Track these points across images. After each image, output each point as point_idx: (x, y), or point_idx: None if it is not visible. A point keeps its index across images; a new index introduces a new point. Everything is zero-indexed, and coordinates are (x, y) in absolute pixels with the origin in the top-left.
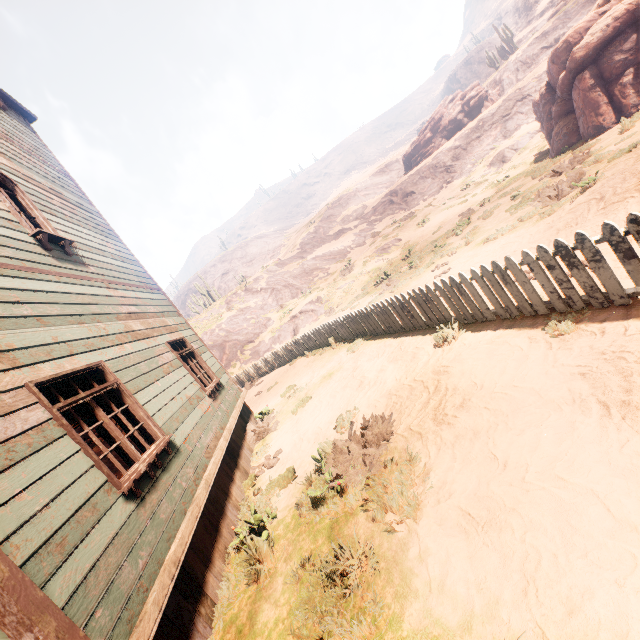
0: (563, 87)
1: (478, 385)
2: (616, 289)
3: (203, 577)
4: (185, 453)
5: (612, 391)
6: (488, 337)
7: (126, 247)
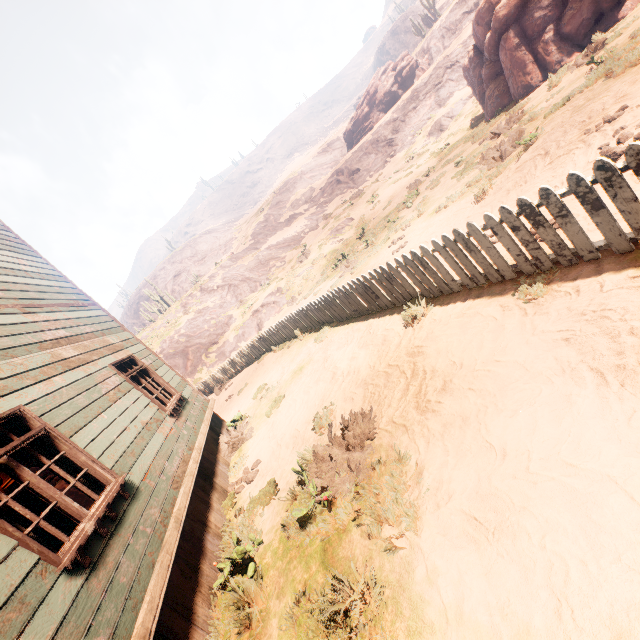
0: (490, 48)
1: (457, 364)
2: (585, 244)
3: (185, 635)
4: (147, 491)
5: (603, 355)
6: (458, 310)
7: (46, 261)
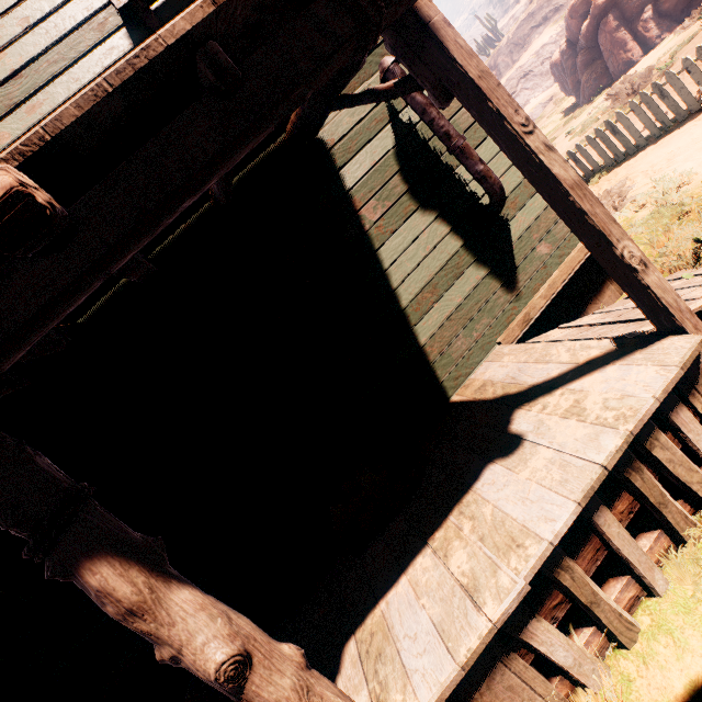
0: (588, 35)
1: (674, 150)
2: None
3: None
4: None
5: None
6: (652, 148)
7: None
